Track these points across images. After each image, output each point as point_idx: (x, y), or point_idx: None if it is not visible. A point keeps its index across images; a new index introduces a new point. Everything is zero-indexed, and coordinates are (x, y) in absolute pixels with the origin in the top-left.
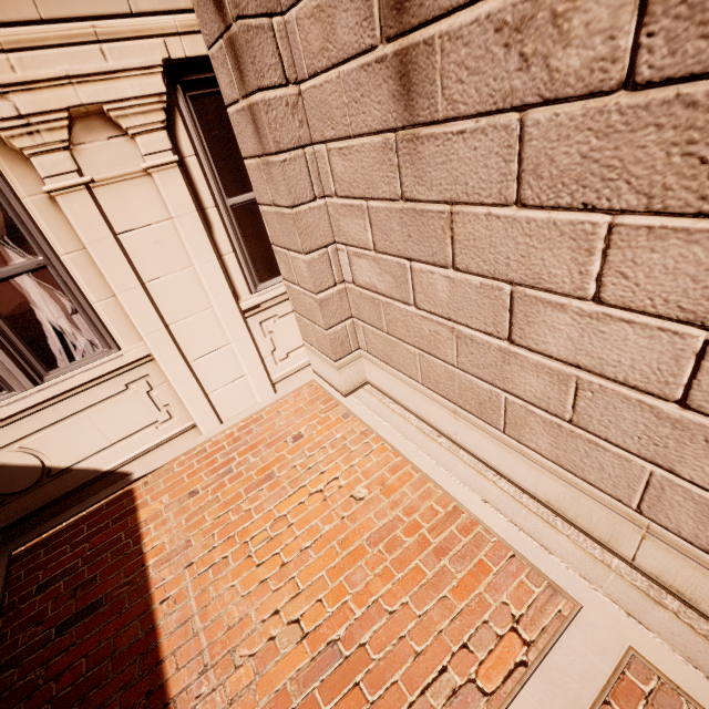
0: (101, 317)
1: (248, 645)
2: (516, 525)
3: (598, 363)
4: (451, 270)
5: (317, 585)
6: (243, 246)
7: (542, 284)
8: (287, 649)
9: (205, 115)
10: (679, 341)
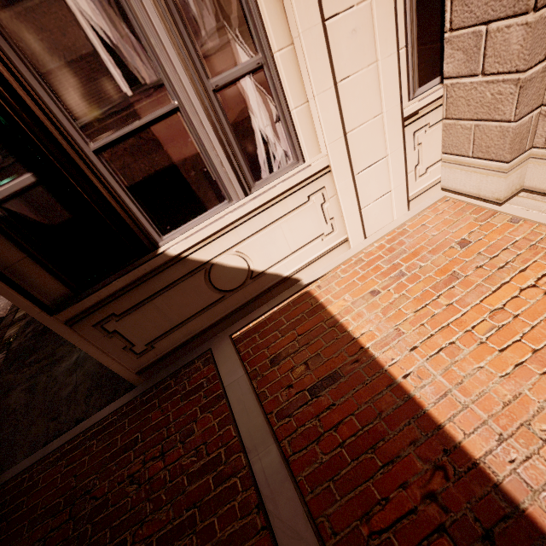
0: (295, 126)
1: (544, 421)
2: None
3: None
4: None
5: None
6: (414, 39)
7: None
8: None
9: None
10: None
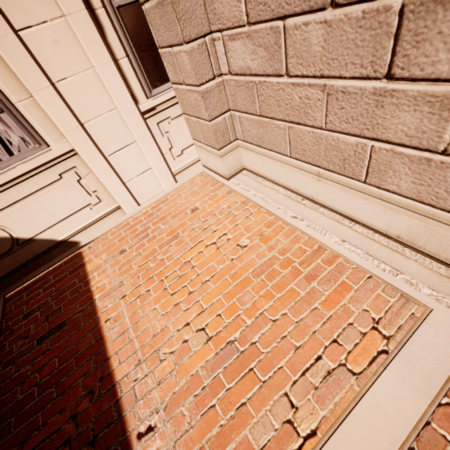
0: (25, 116)
1: (168, 346)
2: (371, 256)
3: None
4: (329, 10)
5: (216, 305)
6: (134, 51)
7: None
8: (197, 348)
9: None
10: None
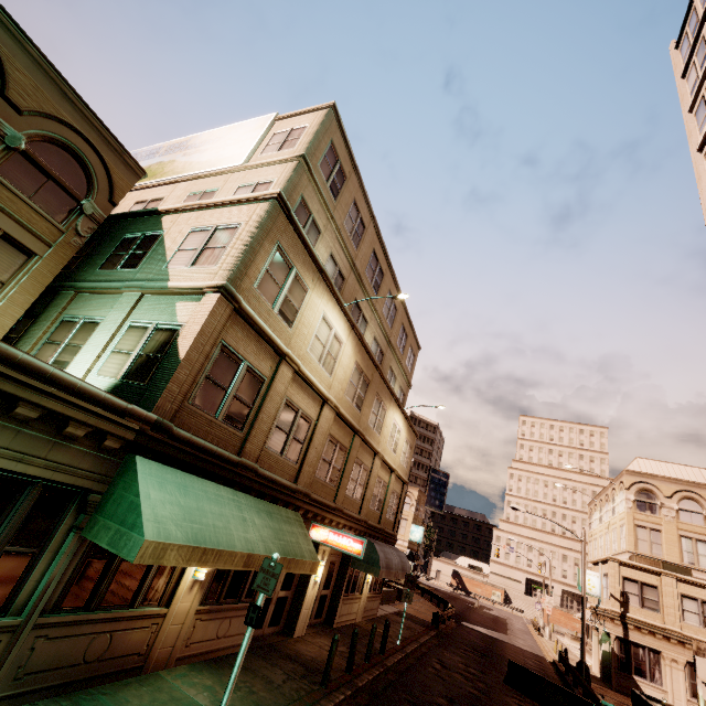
0: (663, 681)
1: None
2: None
3: None
4: None
5: None
6: (691, 688)
7: None
8: None
9: (690, 668)
10: None
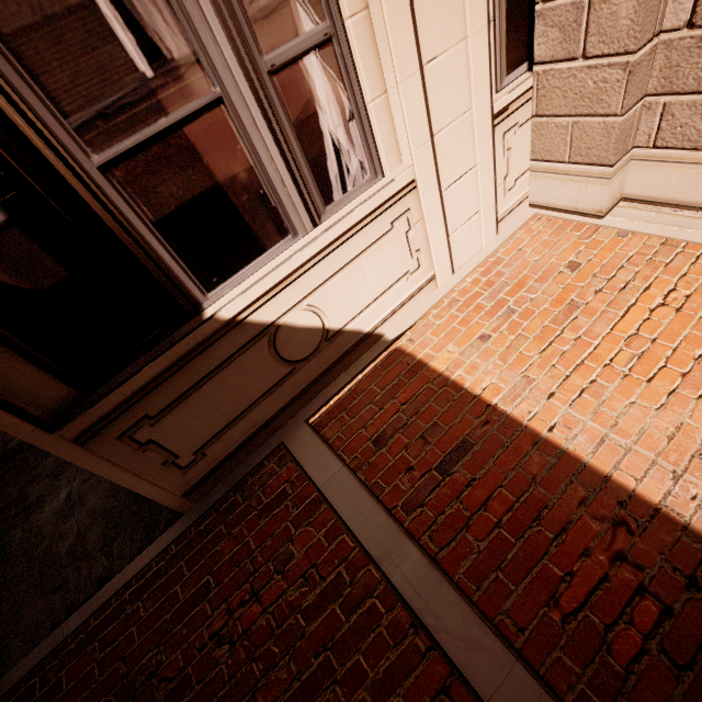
0: (371, 126)
1: None
2: None
3: None
4: None
5: None
6: (501, 11)
7: None
8: None
9: None
10: None
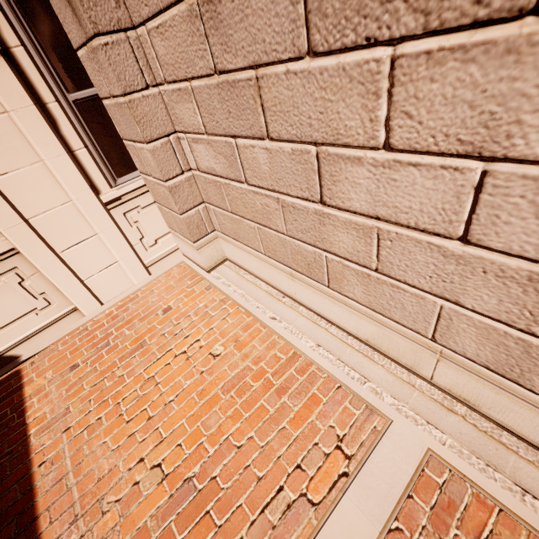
0: None
1: (115, 492)
2: (343, 362)
3: (394, 212)
4: (267, 141)
5: (177, 432)
6: (94, 142)
7: (340, 139)
8: (149, 491)
9: (24, 2)
10: (460, 177)
